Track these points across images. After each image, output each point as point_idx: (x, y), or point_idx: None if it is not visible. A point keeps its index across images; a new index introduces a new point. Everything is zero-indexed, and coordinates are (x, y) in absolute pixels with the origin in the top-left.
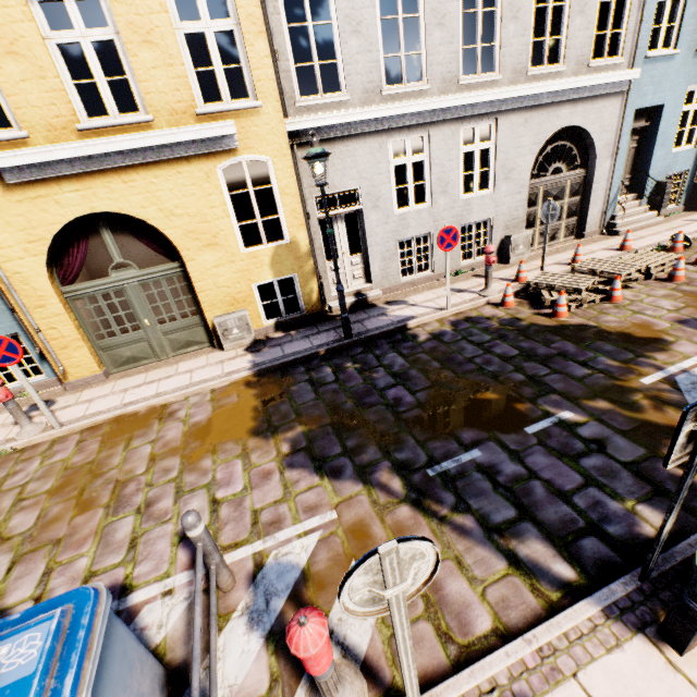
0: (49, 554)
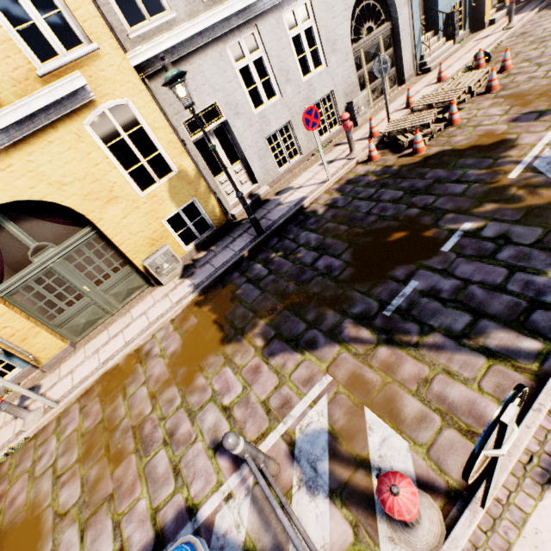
0: (109, 511)
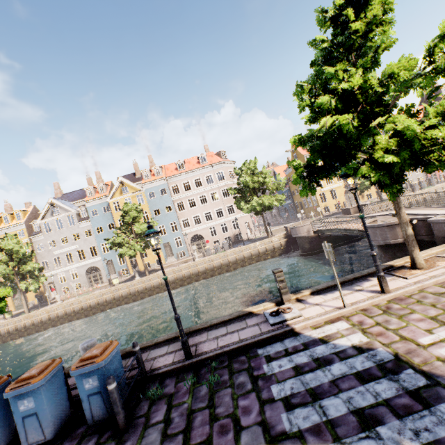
0: None
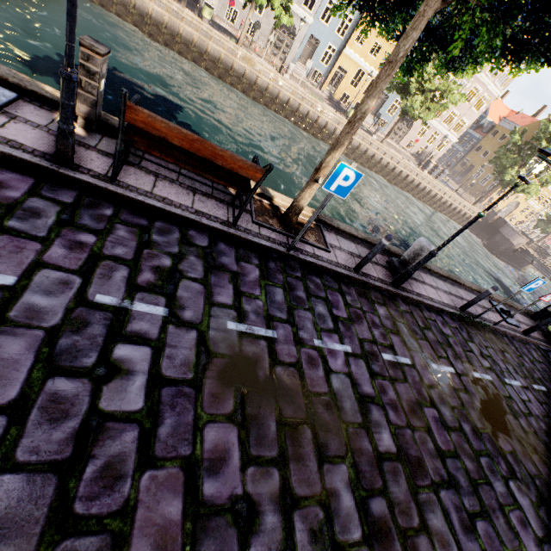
0: None
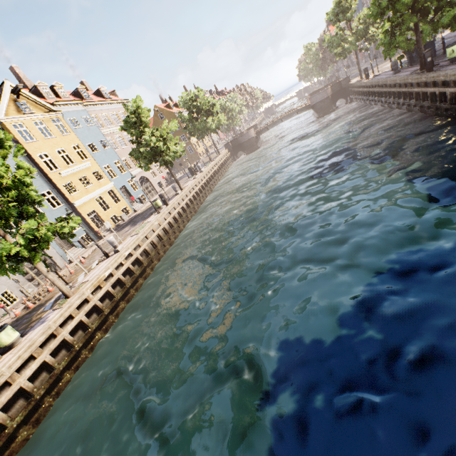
0: None
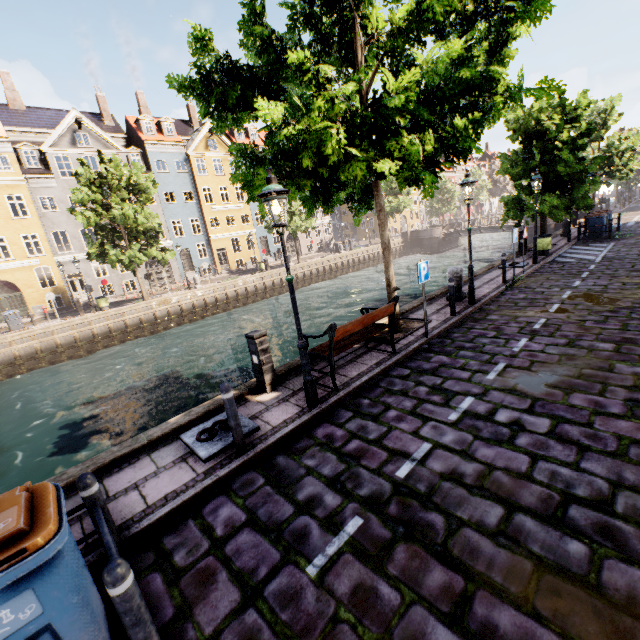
0: None
